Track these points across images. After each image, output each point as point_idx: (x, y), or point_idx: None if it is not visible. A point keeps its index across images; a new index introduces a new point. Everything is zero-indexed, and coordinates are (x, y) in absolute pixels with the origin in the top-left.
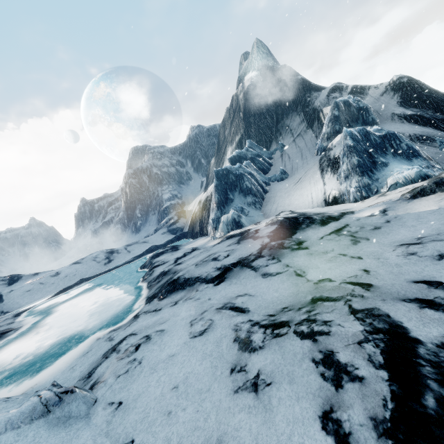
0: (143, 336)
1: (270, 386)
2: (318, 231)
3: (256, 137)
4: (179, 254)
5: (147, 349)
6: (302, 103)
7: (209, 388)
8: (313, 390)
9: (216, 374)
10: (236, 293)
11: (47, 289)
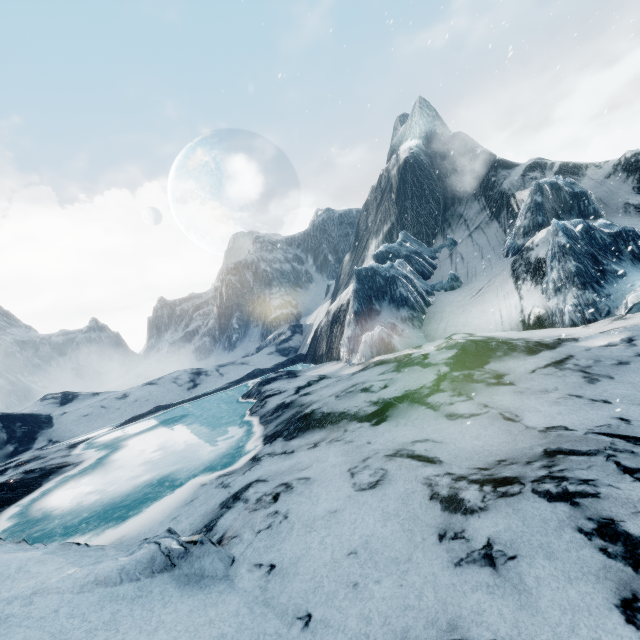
0: (278, 483)
1: (516, 560)
2: (525, 362)
3: (413, 227)
4: (300, 382)
5: (291, 501)
6: (484, 183)
7: (410, 557)
8: (593, 569)
9: (415, 541)
10: (411, 438)
11: (110, 416)
